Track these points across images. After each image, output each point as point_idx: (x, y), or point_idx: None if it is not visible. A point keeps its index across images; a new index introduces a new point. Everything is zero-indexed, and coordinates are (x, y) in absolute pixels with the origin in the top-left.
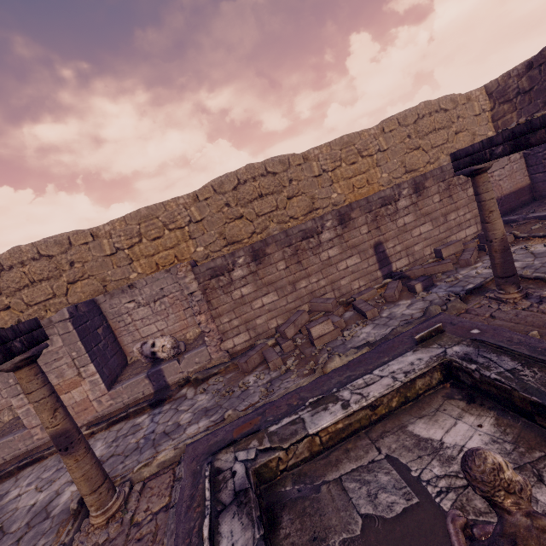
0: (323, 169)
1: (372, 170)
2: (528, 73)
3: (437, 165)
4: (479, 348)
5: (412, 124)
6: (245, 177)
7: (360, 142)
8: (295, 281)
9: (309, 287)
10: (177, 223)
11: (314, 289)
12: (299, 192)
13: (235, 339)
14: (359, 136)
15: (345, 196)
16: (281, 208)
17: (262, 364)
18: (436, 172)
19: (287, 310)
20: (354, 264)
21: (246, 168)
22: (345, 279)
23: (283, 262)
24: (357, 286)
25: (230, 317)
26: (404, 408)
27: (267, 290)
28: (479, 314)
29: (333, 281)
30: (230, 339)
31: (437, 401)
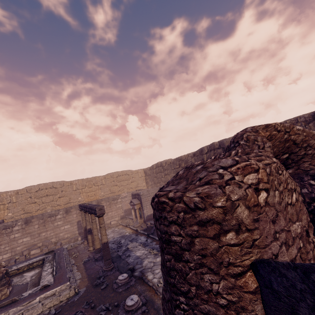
0: (77, 188)
1: (97, 190)
2: (150, 170)
3: (123, 192)
4: (52, 255)
5: (115, 177)
6: (42, 188)
7: (95, 181)
8: (40, 233)
9: (46, 235)
10: (3, 202)
11: (48, 236)
12: (65, 195)
13: (4, 256)
14: (95, 178)
15: (84, 199)
16: (54, 201)
17: (8, 265)
18: (106, 199)
19: (33, 244)
20: (68, 227)
21: (44, 184)
22: (62, 233)
23: (38, 225)
24: (67, 236)
25: (5, 246)
26: (28, 270)
27: (27, 235)
28: (76, 248)
29: (57, 233)
30: (2, 256)
31: (36, 268)
